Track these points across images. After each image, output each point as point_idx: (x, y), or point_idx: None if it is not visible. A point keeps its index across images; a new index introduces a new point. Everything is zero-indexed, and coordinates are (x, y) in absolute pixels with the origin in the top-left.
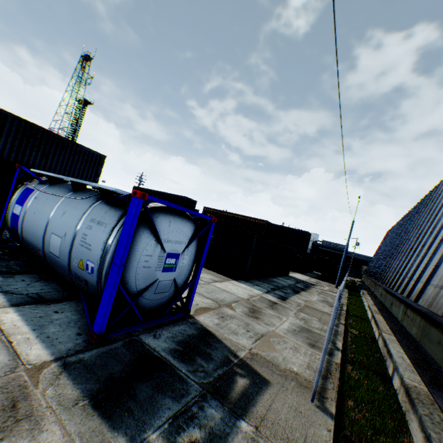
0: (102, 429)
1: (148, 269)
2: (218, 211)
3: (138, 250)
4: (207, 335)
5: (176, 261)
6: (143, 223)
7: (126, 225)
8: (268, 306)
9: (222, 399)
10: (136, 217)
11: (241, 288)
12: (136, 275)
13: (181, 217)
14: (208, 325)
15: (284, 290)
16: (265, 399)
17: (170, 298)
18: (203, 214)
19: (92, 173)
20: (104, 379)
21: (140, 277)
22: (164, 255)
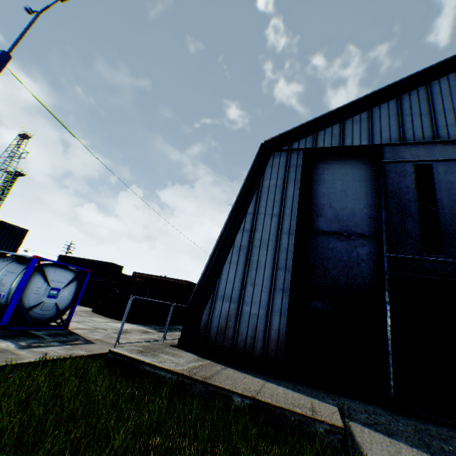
0: (1, 340)
1: (38, 295)
2: (146, 275)
3: (33, 284)
4: (73, 334)
5: (59, 293)
6: (38, 271)
7: (27, 271)
8: (140, 332)
9: (63, 343)
10: (33, 267)
11: (129, 326)
12: (30, 298)
13: (64, 269)
14: (78, 332)
15: (173, 329)
16: (87, 345)
17: (54, 316)
18: (133, 278)
19: (13, 244)
20: (4, 335)
21: (33, 299)
22: (50, 288)
